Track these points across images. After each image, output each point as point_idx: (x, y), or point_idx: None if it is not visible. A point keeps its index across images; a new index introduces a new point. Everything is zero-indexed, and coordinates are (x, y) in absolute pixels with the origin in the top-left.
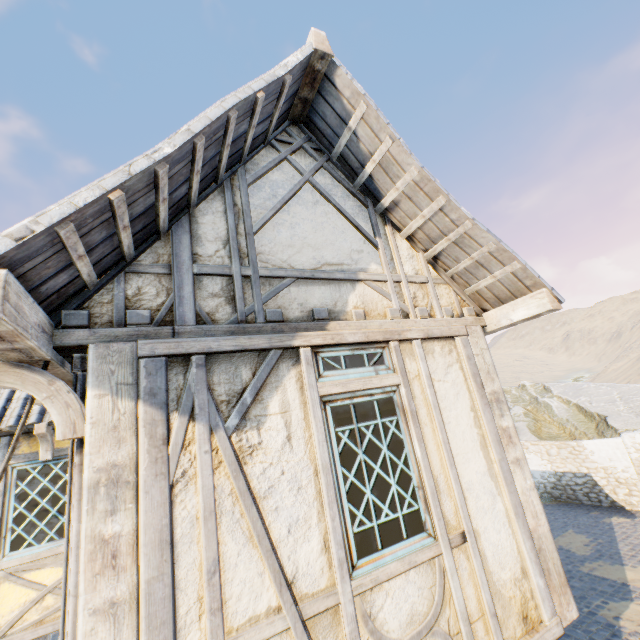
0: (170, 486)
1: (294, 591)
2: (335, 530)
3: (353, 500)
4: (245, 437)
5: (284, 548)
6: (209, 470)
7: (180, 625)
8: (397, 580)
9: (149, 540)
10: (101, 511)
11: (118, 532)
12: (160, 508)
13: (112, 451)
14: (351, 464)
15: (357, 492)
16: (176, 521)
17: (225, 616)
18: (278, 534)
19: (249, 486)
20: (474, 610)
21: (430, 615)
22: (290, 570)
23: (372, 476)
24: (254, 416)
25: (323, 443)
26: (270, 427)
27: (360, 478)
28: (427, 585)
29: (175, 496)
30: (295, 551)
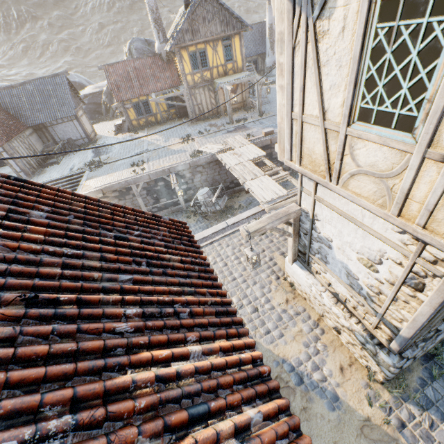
0: (292, 48)
1: (325, 116)
2: (347, 99)
3: (367, 87)
4: (322, 25)
5: (326, 95)
6: (304, 44)
7: (294, 103)
8: (373, 145)
9: (287, 69)
10: (279, 52)
11: (282, 62)
12: (289, 57)
13: (280, 26)
14: (377, 60)
15: (372, 83)
16: (295, 65)
17: (304, 109)
18: (325, 88)
19: (319, 57)
20: (417, 197)
21: (384, 173)
22: (326, 106)
23: (389, 75)
24: (328, 9)
25: (359, 38)
26: (335, 19)
27: (379, 74)
28: (391, 161)
29: (295, 53)
30: (330, 99)
